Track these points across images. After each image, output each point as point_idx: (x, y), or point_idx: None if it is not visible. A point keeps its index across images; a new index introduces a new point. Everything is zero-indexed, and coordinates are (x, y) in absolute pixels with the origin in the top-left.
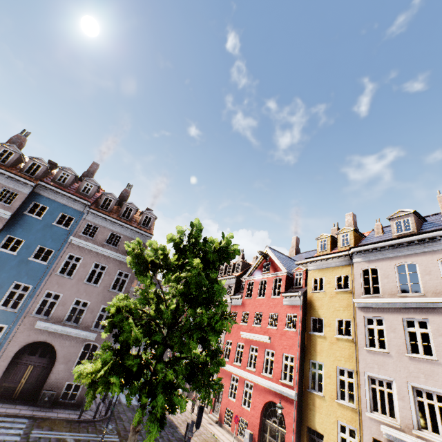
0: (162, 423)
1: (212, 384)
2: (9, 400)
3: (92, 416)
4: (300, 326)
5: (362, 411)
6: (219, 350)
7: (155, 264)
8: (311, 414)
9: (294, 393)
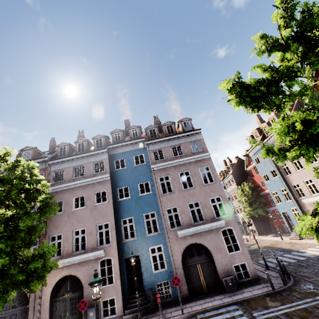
0: None
1: None
2: (204, 295)
3: (279, 283)
4: None
5: None
6: None
7: (269, 81)
8: None
9: None
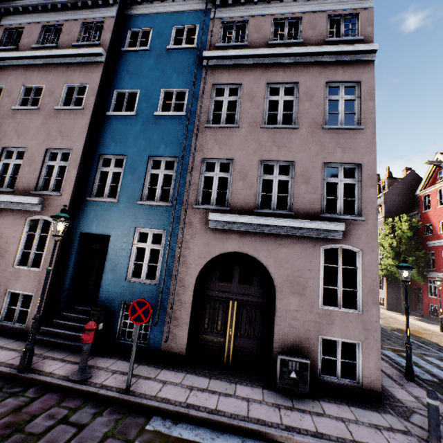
0: None
1: None
2: (219, 370)
3: None
4: None
5: None
6: None
7: None
8: None
9: None
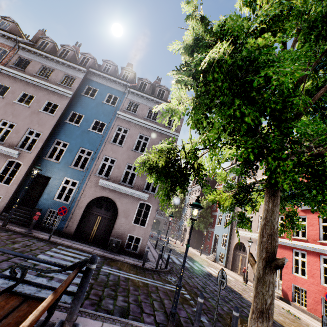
0: None
1: None
2: (86, 242)
3: (154, 266)
4: None
5: None
6: None
7: None
8: None
9: None
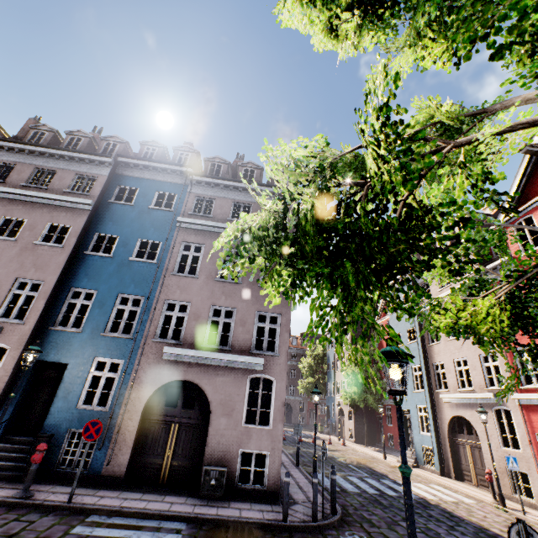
0: None
1: None
2: (154, 488)
3: (308, 515)
4: None
5: None
6: None
7: None
8: None
9: None
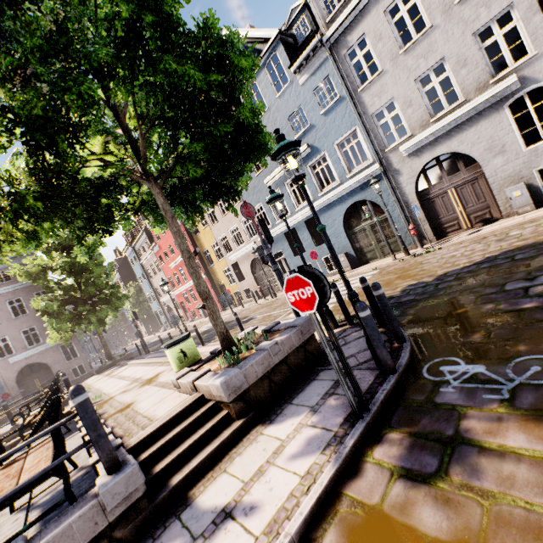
0: (104, 324)
1: (123, 298)
2: None
3: None
4: (188, 237)
5: (225, 257)
6: (108, 283)
7: (40, 270)
8: (216, 277)
9: (203, 274)
